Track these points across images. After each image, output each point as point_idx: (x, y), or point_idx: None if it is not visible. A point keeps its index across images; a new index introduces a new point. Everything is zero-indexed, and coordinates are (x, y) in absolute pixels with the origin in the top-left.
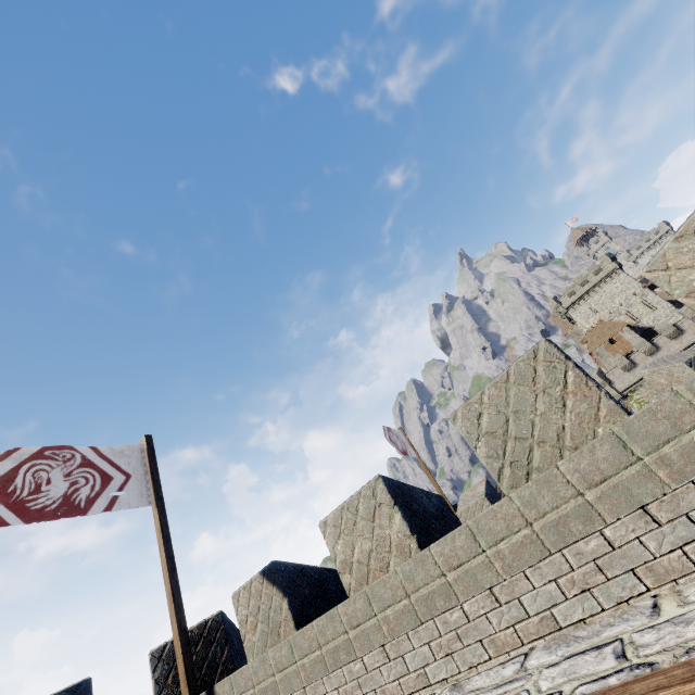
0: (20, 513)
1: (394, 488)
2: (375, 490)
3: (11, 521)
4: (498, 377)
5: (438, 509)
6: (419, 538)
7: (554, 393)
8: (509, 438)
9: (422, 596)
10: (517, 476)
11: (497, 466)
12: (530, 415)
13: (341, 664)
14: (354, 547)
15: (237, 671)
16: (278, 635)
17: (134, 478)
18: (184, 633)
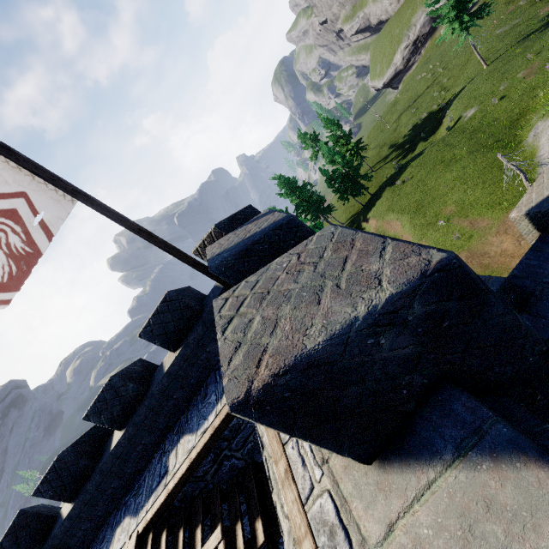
0: (3, 290)
1: (282, 408)
2: None
3: (8, 298)
4: None
5: (425, 332)
6: (360, 454)
7: None
8: None
9: None
10: None
11: None
12: None
13: None
14: None
15: None
16: None
17: (30, 192)
18: (196, 266)
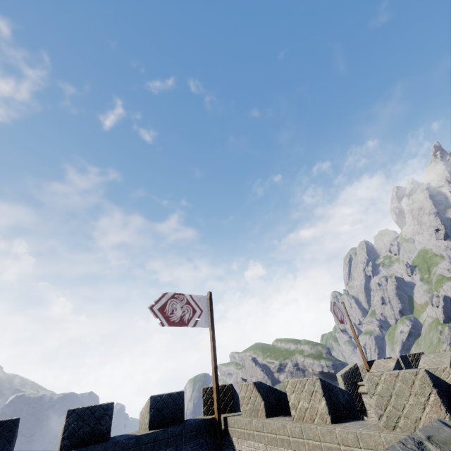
0: (167, 321)
1: (325, 386)
2: (315, 383)
3: (165, 324)
4: (393, 372)
5: (347, 402)
6: (332, 417)
7: (420, 399)
8: (390, 404)
9: (327, 446)
10: (389, 424)
11: (380, 413)
12: (404, 401)
13: (284, 447)
14: (299, 401)
15: (238, 418)
16: (257, 414)
17: (204, 312)
18: (217, 389)
